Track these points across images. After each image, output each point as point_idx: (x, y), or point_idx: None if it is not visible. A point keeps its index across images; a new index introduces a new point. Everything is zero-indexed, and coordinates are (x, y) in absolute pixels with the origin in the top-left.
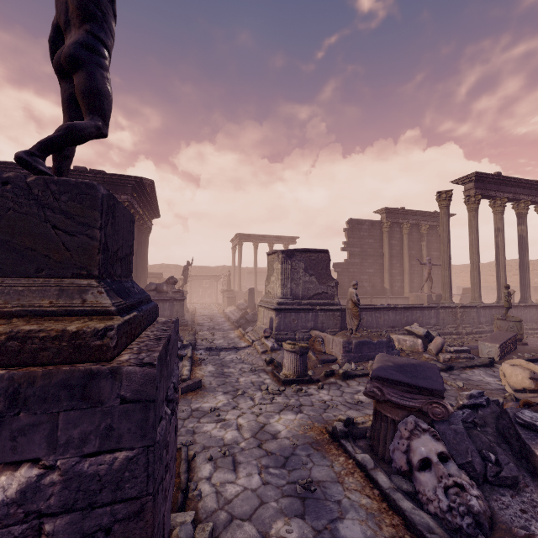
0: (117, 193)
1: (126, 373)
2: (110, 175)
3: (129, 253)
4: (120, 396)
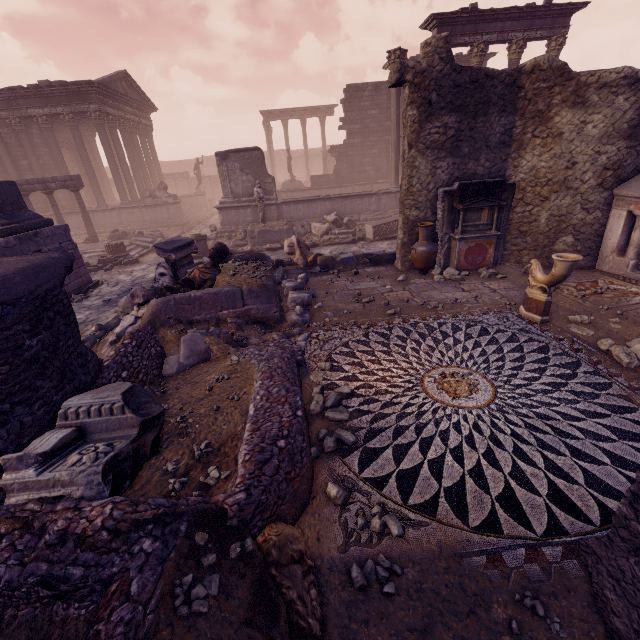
0: (85, 104)
1: (2, 241)
2: (70, 85)
3: (17, 199)
4: (3, 246)
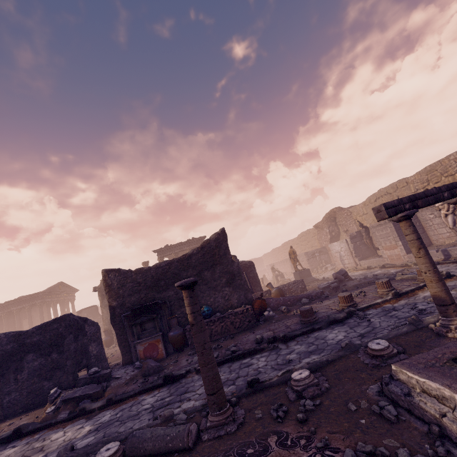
0: (36, 300)
1: None
2: (31, 295)
3: None
4: None
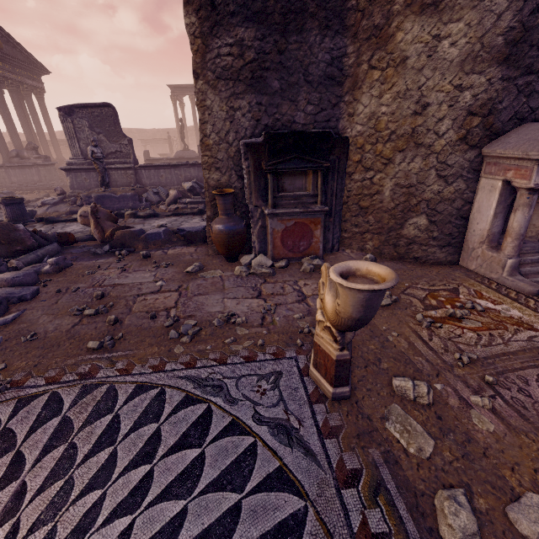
0: None
1: None
2: None
3: None
4: None
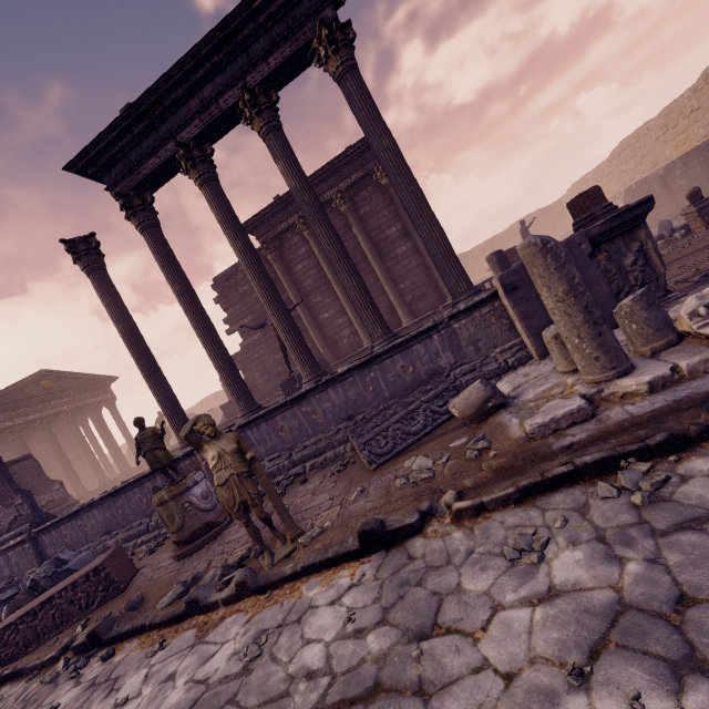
0: None
1: None
2: None
3: None
4: None
